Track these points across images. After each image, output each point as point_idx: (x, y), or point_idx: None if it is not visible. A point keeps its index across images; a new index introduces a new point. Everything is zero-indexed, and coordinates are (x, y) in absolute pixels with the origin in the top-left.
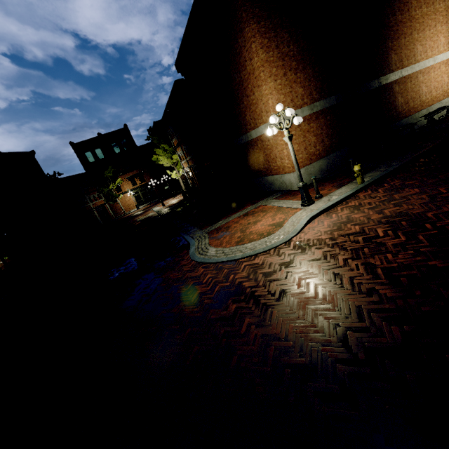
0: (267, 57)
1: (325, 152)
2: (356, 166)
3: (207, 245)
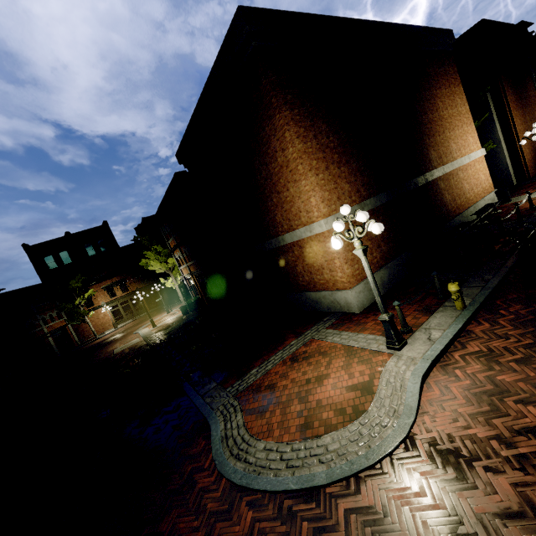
0: (305, 147)
1: (384, 259)
2: (453, 285)
3: (242, 429)
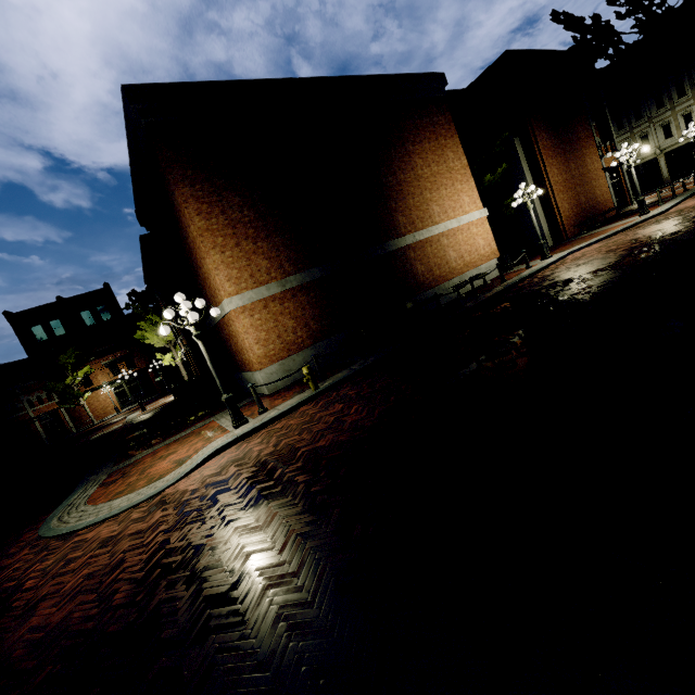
0: (208, 224)
1: (313, 339)
2: (304, 368)
3: (85, 498)
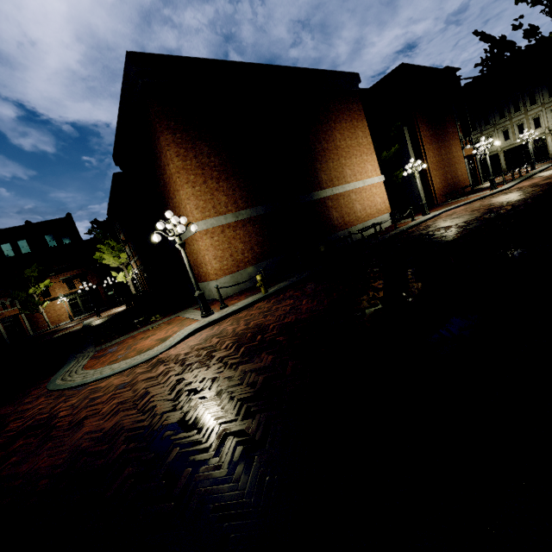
0: (184, 165)
1: (256, 260)
2: (258, 276)
3: (81, 367)
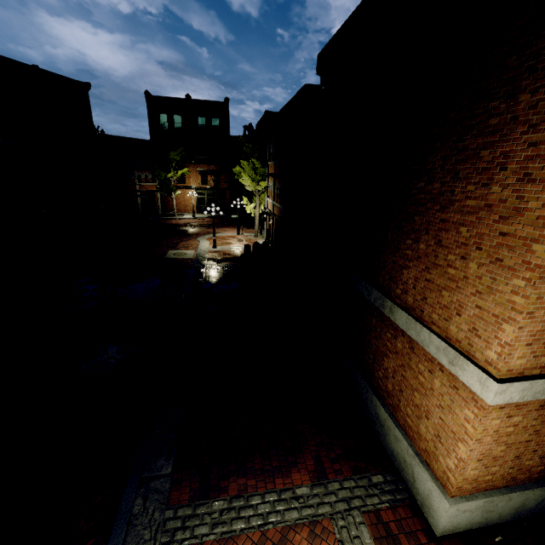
0: None
1: None
2: None
3: None
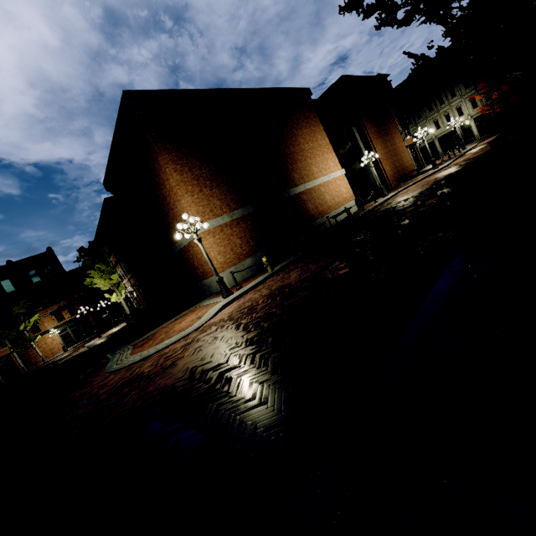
0: (182, 178)
1: (253, 251)
2: (264, 258)
3: (128, 355)
